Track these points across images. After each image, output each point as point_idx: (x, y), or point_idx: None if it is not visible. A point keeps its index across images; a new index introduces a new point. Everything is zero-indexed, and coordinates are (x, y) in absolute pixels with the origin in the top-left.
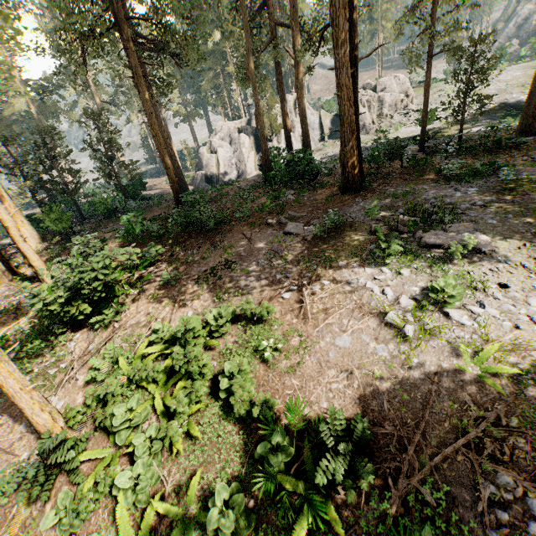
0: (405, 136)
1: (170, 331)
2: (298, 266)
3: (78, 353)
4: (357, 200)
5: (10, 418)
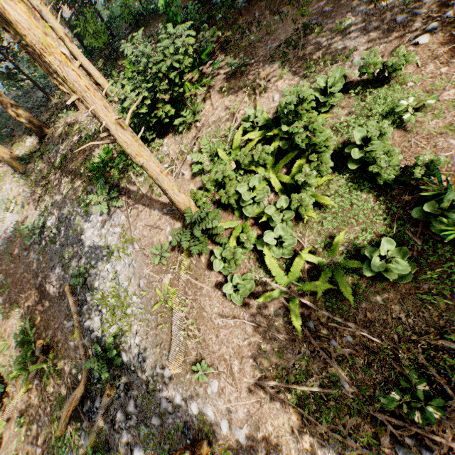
0: None
1: (263, 116)
2: None
3: (173, 155)
4: None
5: (144, 206)
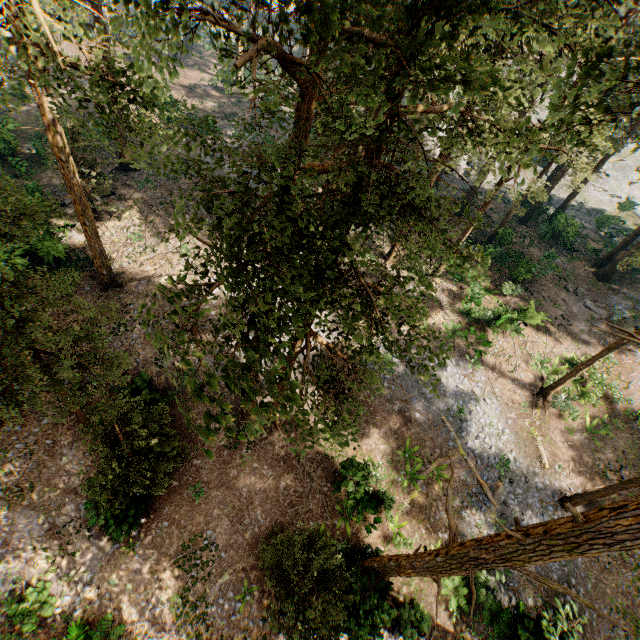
0: (596, 205)
1: (565, 356)
2: (608, 338)
3: (508, 350)
4: (610, 292)
5: (498, 375)
